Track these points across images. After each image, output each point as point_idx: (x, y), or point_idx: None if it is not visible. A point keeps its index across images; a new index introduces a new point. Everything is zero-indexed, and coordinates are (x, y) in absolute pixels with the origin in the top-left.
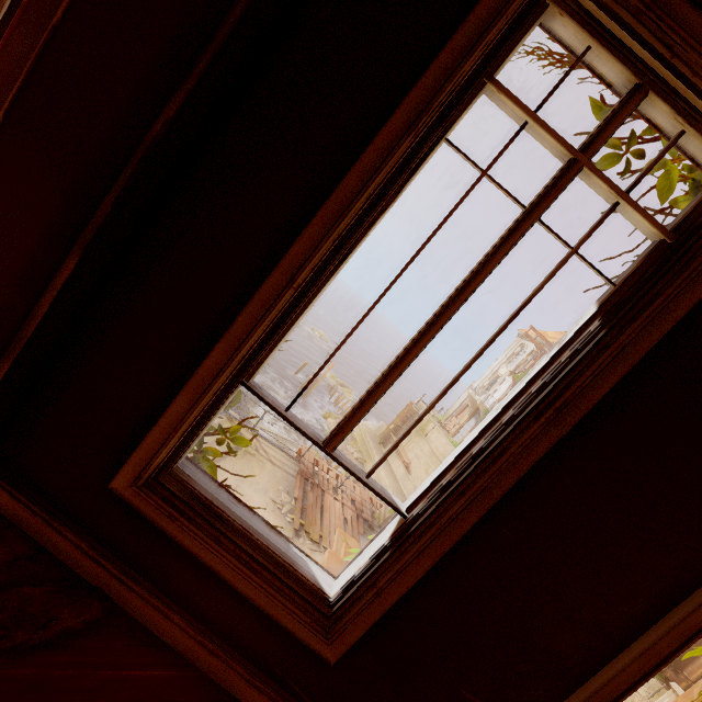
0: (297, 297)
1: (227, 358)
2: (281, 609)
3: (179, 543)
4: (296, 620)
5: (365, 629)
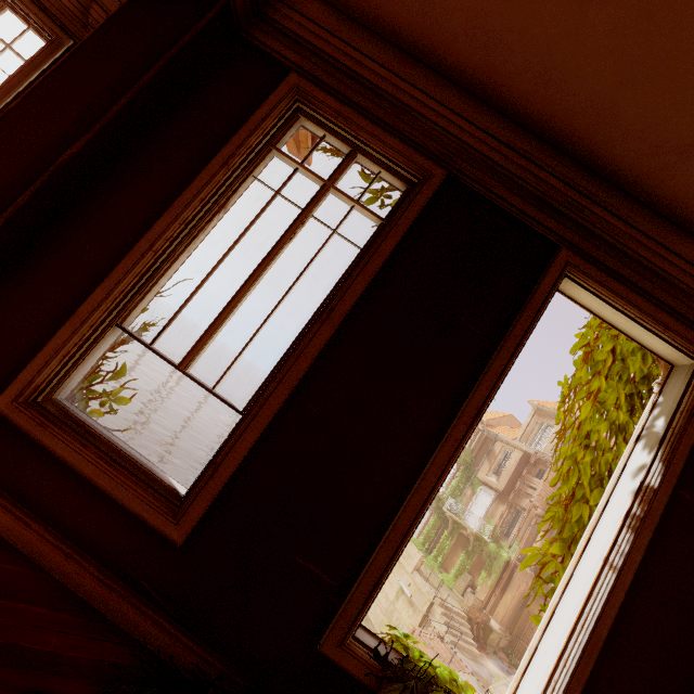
0: (157, 260)
1: (103, 298)
2: (135, 498)
3: (48, 449)
4: (147, 504)
5: (207, 504)
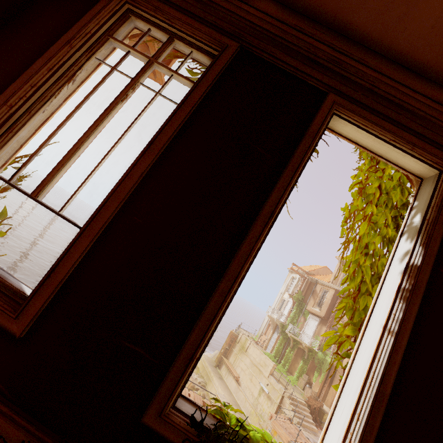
0: (13, 114)
1: None
2: None
3: None
4: None
5: (44, 300)
